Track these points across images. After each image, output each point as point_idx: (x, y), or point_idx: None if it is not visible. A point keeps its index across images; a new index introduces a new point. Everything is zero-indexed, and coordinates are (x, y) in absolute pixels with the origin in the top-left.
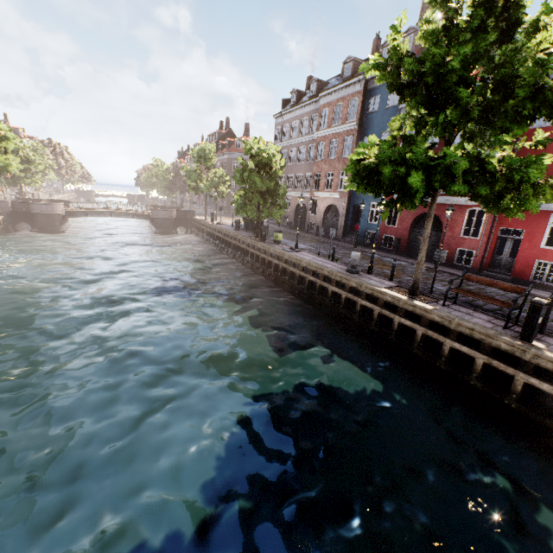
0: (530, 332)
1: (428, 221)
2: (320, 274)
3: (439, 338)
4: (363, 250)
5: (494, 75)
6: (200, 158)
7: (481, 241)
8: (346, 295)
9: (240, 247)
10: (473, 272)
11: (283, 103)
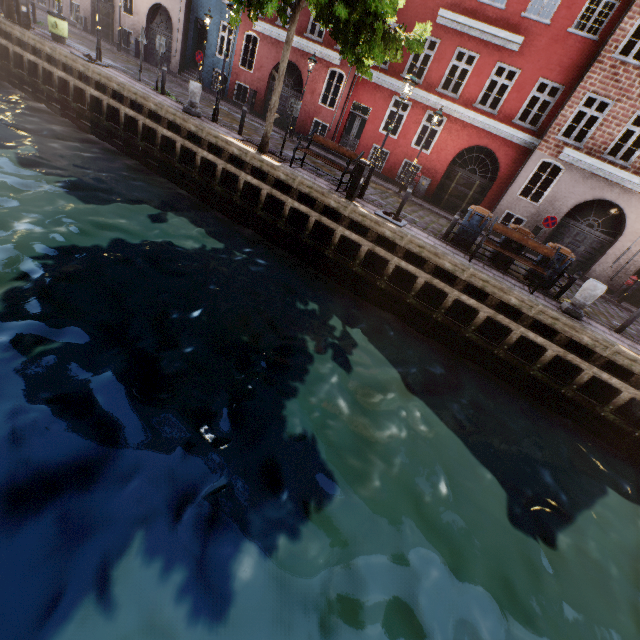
0: (353, 192)
1: (286, 50)
2: (144, 107)
3: (282, 198)
4: (209, 97)
5: None
6: None
7: (336, 114)
8: (183, 144)
9: None
10: (324, 150)
11: None
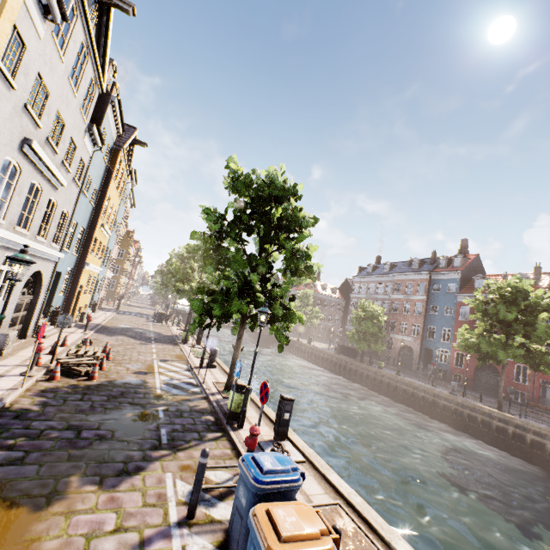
0: None
1: (502, 370)
2: (431, 393)
3: (523, 433)
4: (440, 381)
5: (525, 318)
6: (305, 299)
7: (529, 386)
8: (455, 407)
9: (349, 367)
10: (528, 407)
11: (359, 269)
